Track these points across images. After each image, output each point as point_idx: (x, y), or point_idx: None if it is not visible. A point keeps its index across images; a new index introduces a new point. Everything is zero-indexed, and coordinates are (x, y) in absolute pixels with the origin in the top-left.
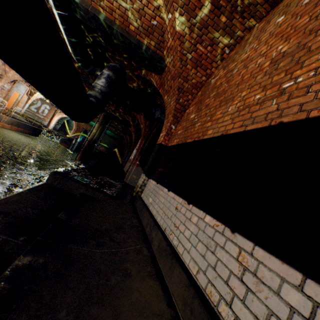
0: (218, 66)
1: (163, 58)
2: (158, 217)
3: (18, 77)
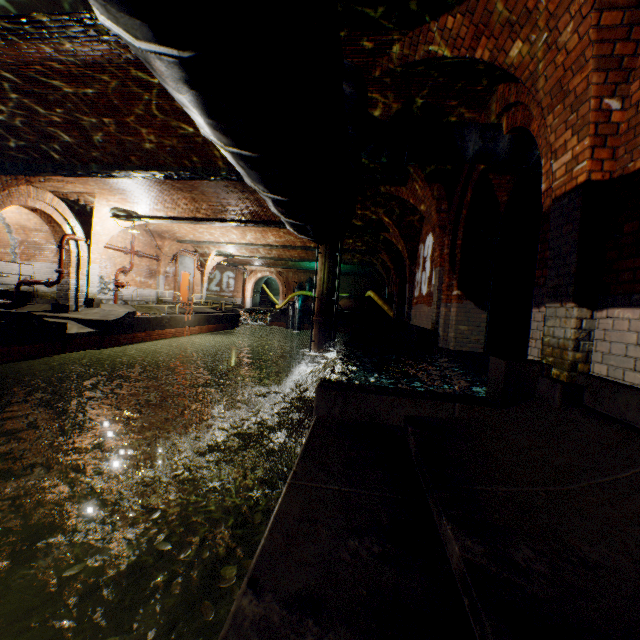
0: None
1: None
2: None
3: (176, 247)
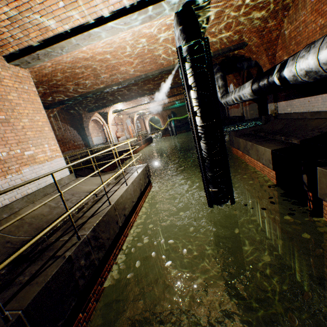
0: (284, 21)
1: (244, 42)
2: (301, 110)
3: (126, 117)
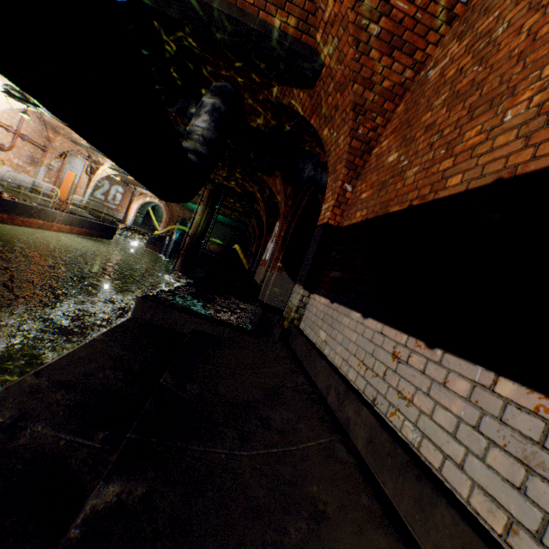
0: (442, 39)
1: (315, 50)
2: (350, 372)
3: (69, 146)
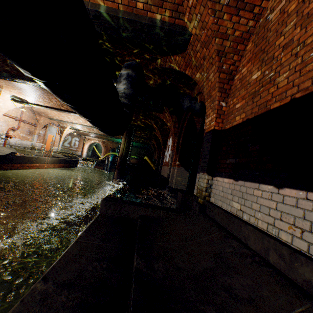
0: None
1: (184, 27)
2: (282, 234)
3: (47, 121)
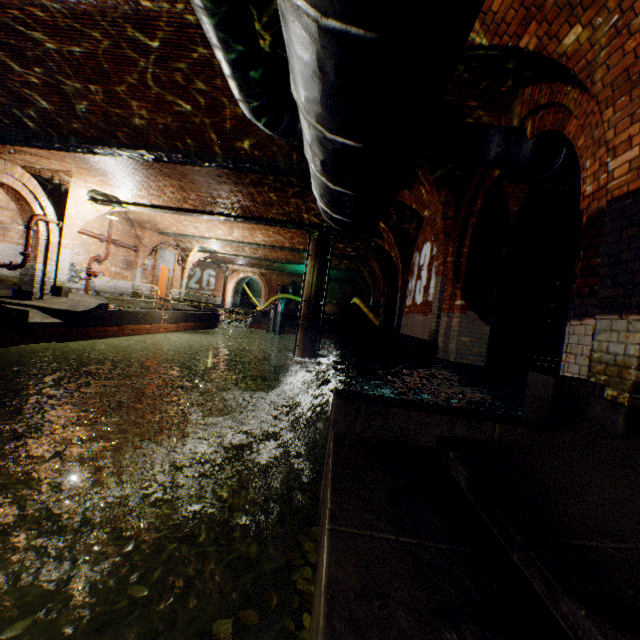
0: None
1: None
2: None
3: (157, 239)
